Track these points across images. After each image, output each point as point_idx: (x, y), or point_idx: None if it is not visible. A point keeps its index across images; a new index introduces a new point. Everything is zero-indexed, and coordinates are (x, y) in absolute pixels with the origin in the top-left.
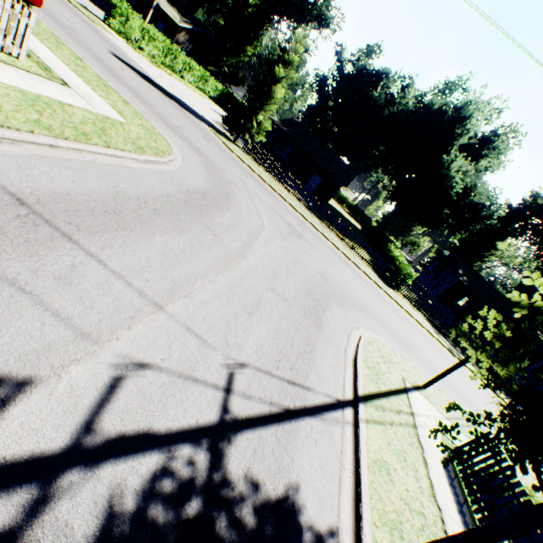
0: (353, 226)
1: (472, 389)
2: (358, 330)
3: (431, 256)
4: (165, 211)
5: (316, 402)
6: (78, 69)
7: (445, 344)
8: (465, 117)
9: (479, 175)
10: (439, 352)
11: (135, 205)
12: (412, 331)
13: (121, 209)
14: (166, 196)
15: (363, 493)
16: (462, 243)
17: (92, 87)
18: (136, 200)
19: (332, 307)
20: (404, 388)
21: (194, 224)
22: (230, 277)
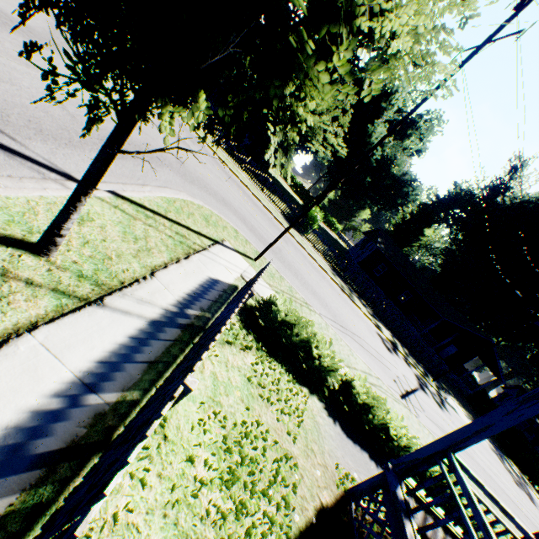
0: (290, 196)
1: (344, 309)
2: (192, 198)
3: (362, 232)
4: None
5: (14, 148)
6: None
7: (338, 283)
8: (392, 94)
9: (401, 150)
10: (321, 278)
11: None
12: (295, 253)
13: None
14: None
15: None
16: (395, 227)
17: None
18: None
19: (164, 170)
20: (217, 241)
21: None
22: None
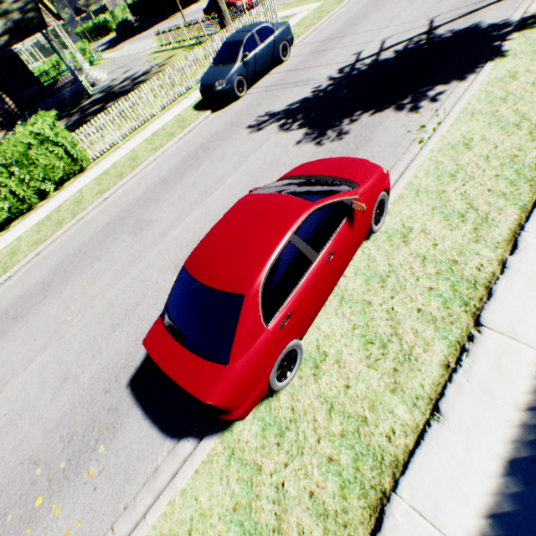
0: None
1: None
2: None
3: None
4: (369, 10)
5: None
6: (289, 8)
7: None
8: None
9: None
10: None
11: (355, 19)
12: None
13: (351, 23)
14: (365, 6)
15: (535, 1)
16: None
17: (300, 7)
18: (354, 17)
19: None
20: None
21: (387, 2)
22: (420, 1)
